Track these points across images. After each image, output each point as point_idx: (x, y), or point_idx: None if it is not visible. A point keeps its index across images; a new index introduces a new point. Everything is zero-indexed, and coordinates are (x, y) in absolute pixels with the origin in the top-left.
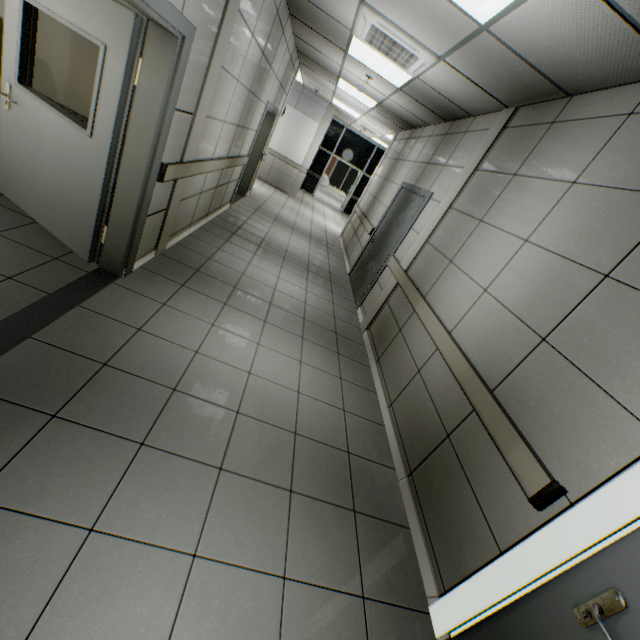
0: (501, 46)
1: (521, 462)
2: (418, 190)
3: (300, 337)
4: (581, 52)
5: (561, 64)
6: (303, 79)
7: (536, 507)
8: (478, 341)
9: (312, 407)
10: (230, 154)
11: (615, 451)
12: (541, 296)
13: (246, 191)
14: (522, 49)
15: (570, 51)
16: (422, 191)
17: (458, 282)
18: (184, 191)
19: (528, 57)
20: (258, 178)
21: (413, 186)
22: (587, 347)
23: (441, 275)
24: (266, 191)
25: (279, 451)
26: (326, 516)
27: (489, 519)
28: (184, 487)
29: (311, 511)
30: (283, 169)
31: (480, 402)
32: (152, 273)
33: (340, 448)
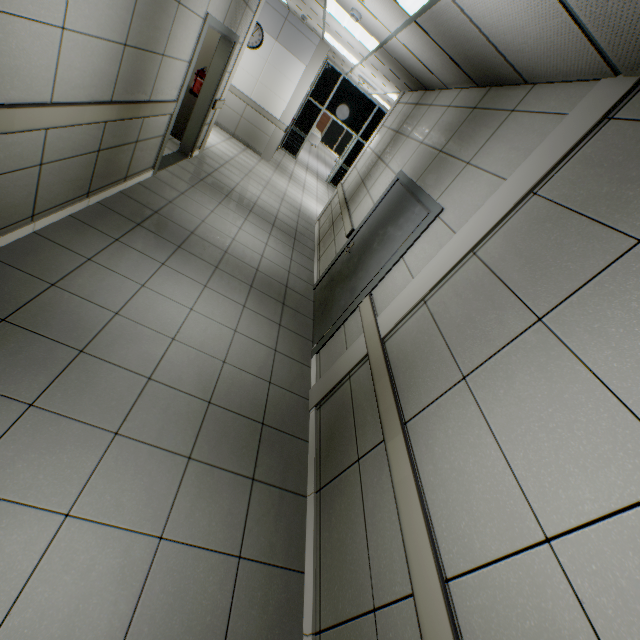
0: None
1: None
2: (420, 193)
3: (184, 457)
4: None
5: None
6: None
7: None
8: None
9: None
10: (121, 96)
11: None
12: None
13: (191, 150)
14: None
15: None
16: (426, 198)
17: (477, 447)
18: None
19: None
20: (224, 129)
21: (414, 183)
22: None
23: (442, 397)
24: (229, 149)
25: None
26: None
27: None
28: None
29: None
30: (256, 122)
31: None
32: None
33: None
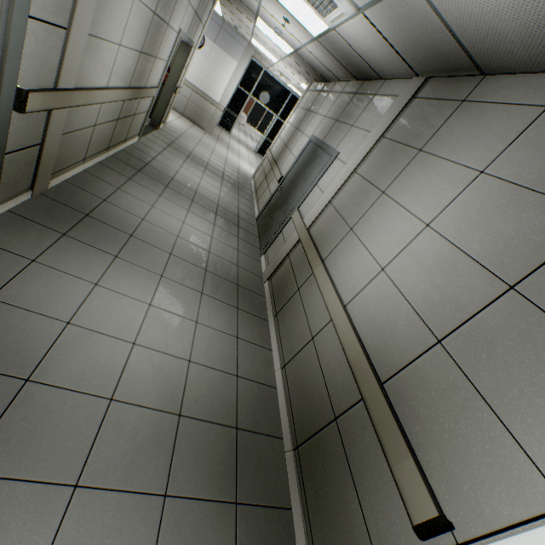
0: (426, 5)
1: (408, 480)
2: (326, 146)
3: (199, 292)
4: (512, 27)
5: (485, 38)
6: (223, 12)
7: (420, 537)
8: (372, 323)
9: (203, 377)
10: (133, 84)
11: (511, 499)
12: (440, 291)
13: (159, 124)
14: (448, 13)
15: (500, 24)
16: (329, 148)
17: (357, 253)
18: (67, 123)
19: (452, 23)
20: (175, 110)
21: (321, 141)
22: (486, 365)
23: (341, 241)
24: (182, 125)
25: (157, 443)
26: (204, 519)
27: (370, 528)
28: (16, 529)
29: (187, 517)
30: (201, 104)
31: (370, 395)
32: (23, 219)
33: (228, 424)
